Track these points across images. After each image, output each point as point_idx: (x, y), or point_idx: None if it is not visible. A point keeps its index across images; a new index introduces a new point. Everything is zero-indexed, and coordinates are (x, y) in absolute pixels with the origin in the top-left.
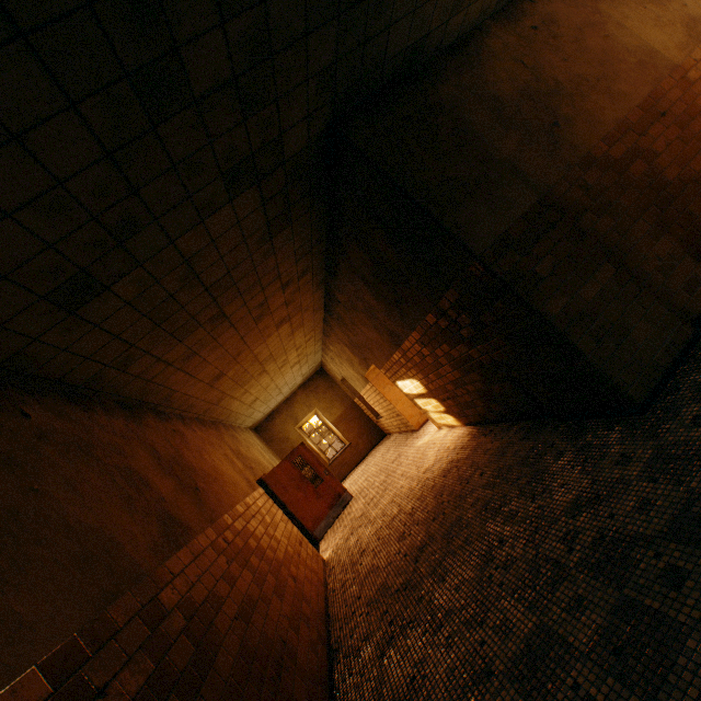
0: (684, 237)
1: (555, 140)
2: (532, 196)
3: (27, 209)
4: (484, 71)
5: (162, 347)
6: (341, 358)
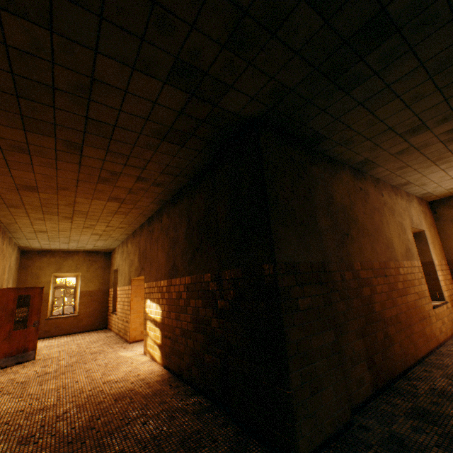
0: (368, 348)
1: (343, 242)
2: (321, 257)
3: None
4: (334, 181)
5: (3, 116)
6: (128, 256)
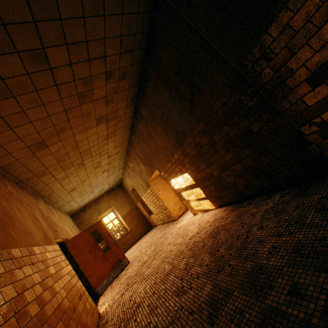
0: None
1: None
2: None
3: None
4: None
5: None
6: (134, 171)
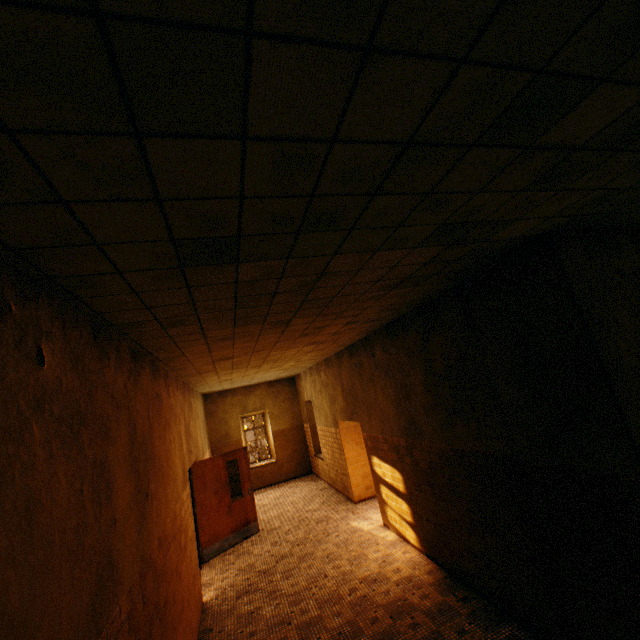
0: None
1: None
2: None
3: (269, 144)
4: None
5: (216, 324)
6: (324, 389)
